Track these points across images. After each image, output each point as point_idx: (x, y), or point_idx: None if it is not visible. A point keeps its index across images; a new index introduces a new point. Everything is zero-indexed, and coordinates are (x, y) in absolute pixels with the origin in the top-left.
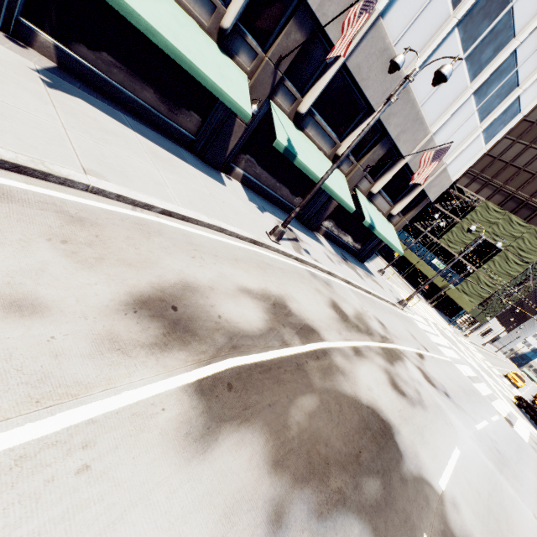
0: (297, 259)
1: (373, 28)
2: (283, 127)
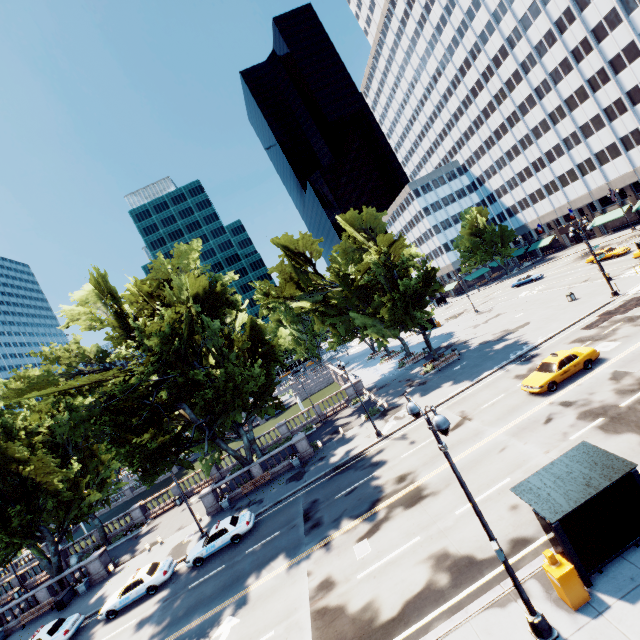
0: (639, 230)
1: (636, 171)
2: (638, 204)
